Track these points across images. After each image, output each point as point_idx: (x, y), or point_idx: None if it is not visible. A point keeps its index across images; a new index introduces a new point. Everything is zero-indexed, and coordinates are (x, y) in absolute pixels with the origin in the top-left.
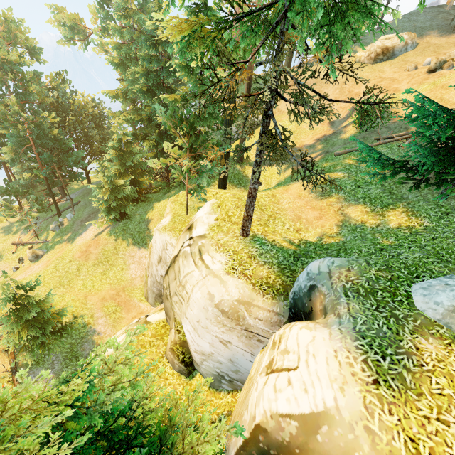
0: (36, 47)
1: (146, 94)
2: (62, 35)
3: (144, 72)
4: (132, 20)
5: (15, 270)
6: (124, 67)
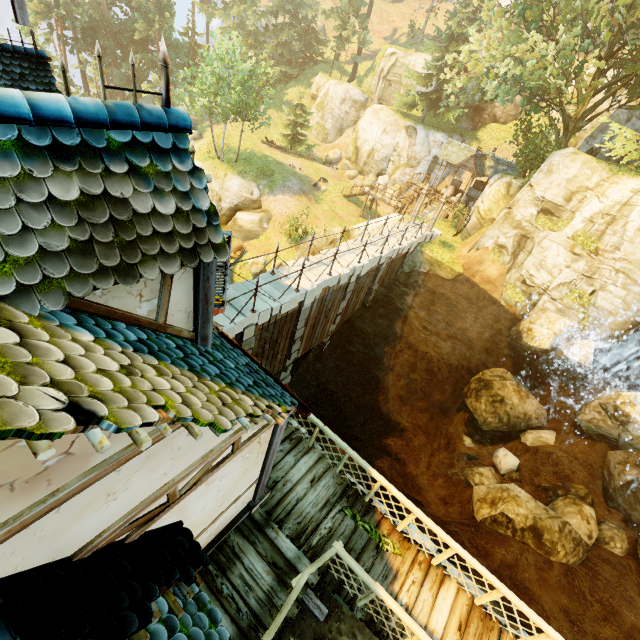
0: None
1: None
2: None
3: None
4: None
5: None
6: None
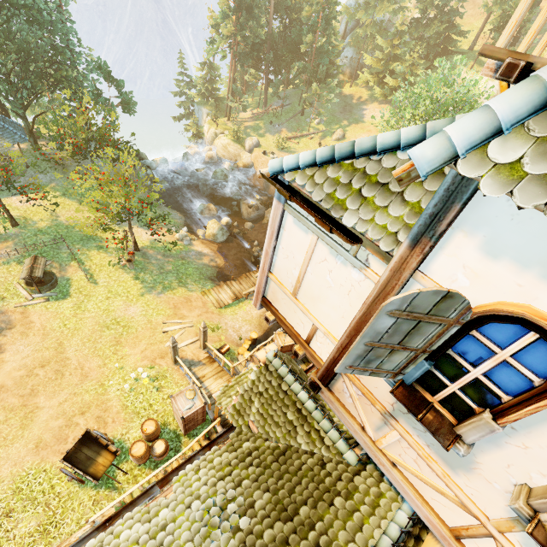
0: None
1: None
2: None
3: None
4: None
5: None
6: None
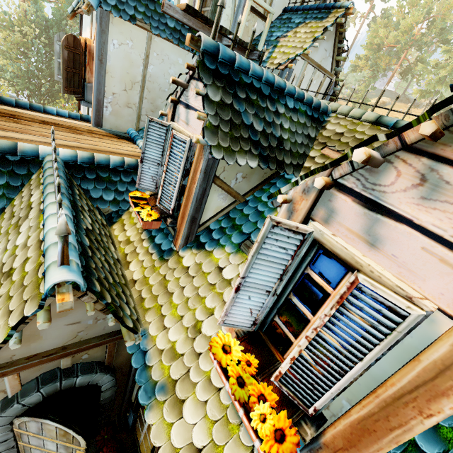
0: None
1: None
2: None
3: None
4: None
5: None
6: None
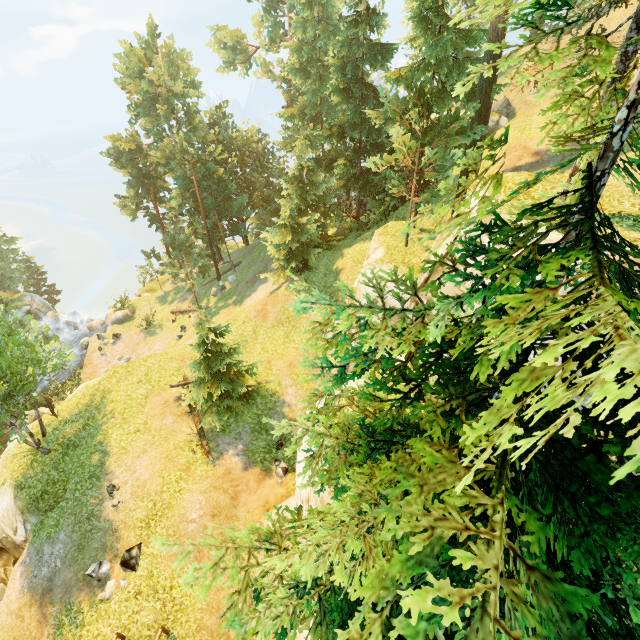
0: (194, 81)
1: (339, 98)
2: (223, 60)
3: (340, 66)
4: (317, 9)
5: (178, 339)
6: (304, 74)
